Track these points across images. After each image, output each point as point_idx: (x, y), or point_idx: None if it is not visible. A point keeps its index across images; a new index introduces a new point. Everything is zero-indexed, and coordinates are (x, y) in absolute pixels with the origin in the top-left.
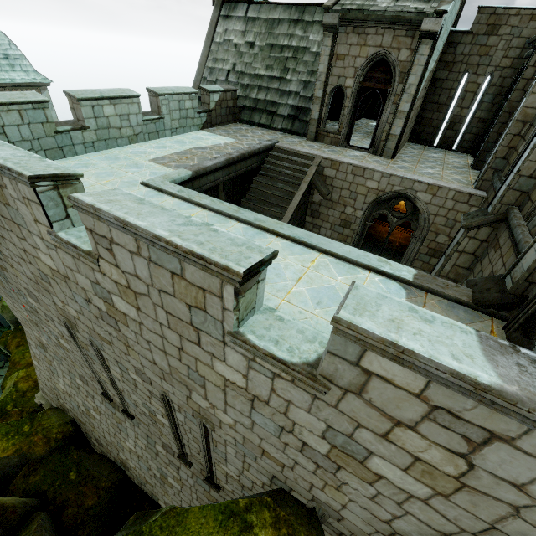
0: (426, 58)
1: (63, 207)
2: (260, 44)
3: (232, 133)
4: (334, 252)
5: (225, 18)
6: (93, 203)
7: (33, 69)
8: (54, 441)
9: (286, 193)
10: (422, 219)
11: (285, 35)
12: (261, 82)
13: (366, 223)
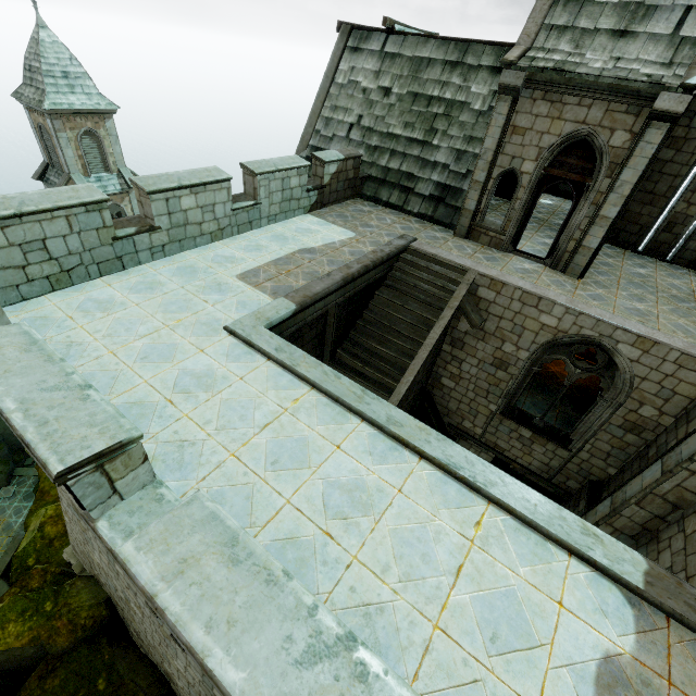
0: (655, 147)
1: (108, 485)
2: (399, 92)
3: (350, 220)
4: (512, 507)
5: (353, 50)
6: (153, 585)
7: (98, 92)
8: (81, 630)
9: (420, 319)
10: (620, 380)
11: (435, 82)
12: (396, 145)
13: (532, 368)
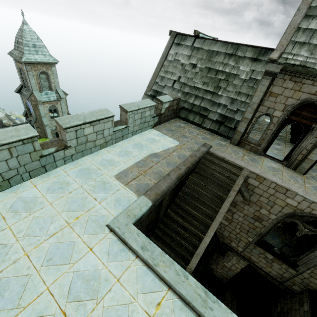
0: None
1: None
2: (201, 66)
3: (175, 133)
4: None
5: (177, 44)
6: None
7: (49, 54)
8: None
9: (215, 194)
10: None
11: (220, 63)
12: (198, 93)
13: (277, 223)
